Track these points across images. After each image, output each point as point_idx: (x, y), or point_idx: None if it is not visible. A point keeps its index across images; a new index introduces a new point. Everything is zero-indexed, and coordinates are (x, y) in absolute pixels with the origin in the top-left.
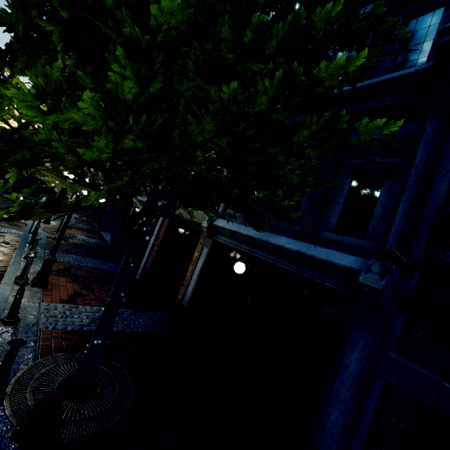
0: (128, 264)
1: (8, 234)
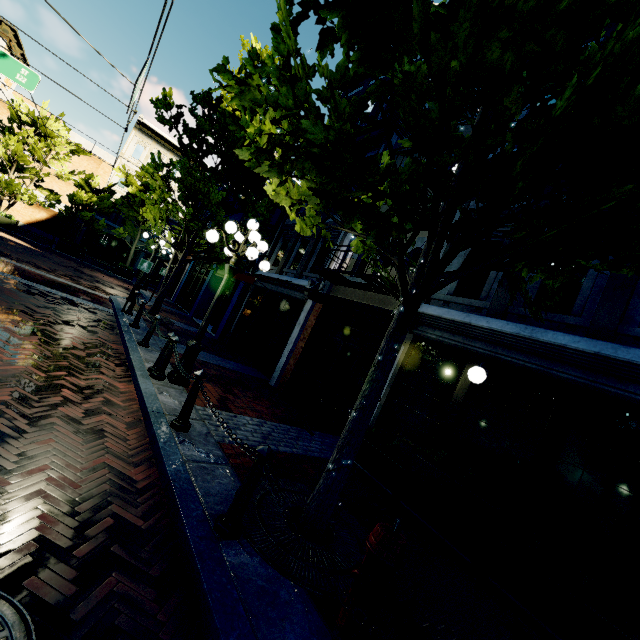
0: (392, 353)
1: (98, 311)
